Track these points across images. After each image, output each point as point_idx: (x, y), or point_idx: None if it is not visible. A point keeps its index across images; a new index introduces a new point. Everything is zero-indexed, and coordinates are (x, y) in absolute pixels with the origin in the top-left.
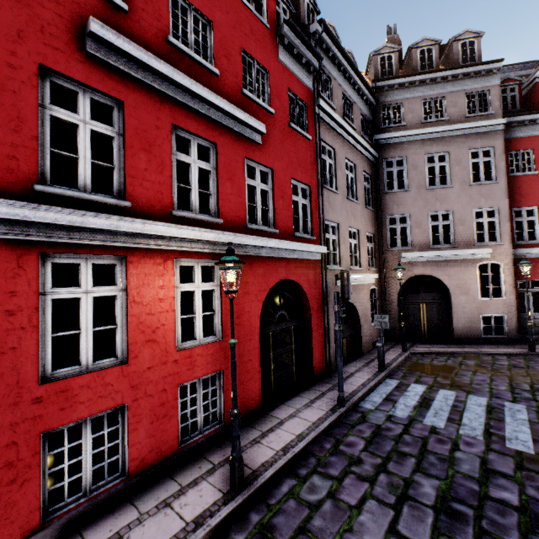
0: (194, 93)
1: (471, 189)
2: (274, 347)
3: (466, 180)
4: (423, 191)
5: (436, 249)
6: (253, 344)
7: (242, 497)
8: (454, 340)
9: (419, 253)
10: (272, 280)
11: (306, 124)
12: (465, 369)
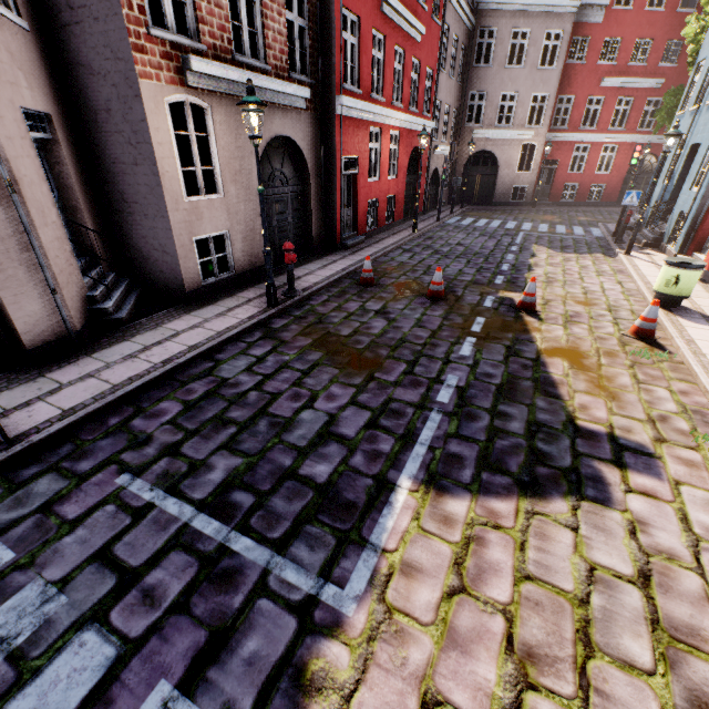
0: (405, 19)
1: (536, 73)
2: (406, 190)
3: (536, 64)
4: (502, 70)
5: (499, 129)
6: (403, 185)
7: (418, 233)
8: (492, 204)
9: (487, 131)
10: (412, 147)
11: (438, 8)
12: (495, 214)
